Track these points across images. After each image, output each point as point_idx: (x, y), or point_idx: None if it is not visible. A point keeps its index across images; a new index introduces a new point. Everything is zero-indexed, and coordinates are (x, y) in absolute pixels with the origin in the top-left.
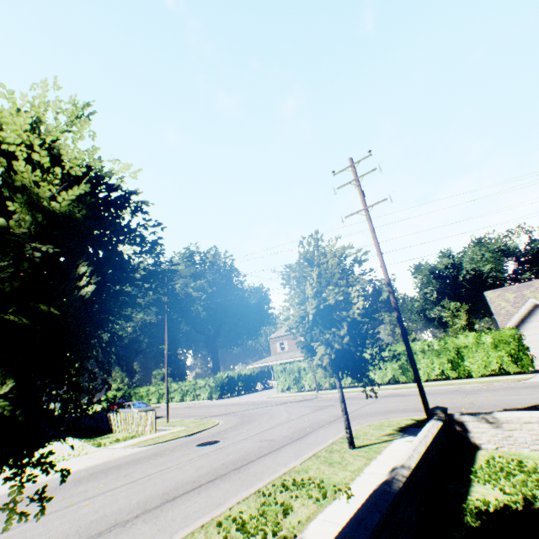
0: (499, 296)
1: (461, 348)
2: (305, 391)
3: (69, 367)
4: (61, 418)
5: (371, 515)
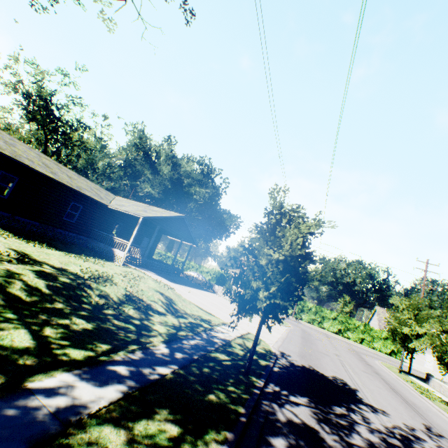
0: (383, 312)
1: (376, 335)
2: None
3: None
4: None
5: None
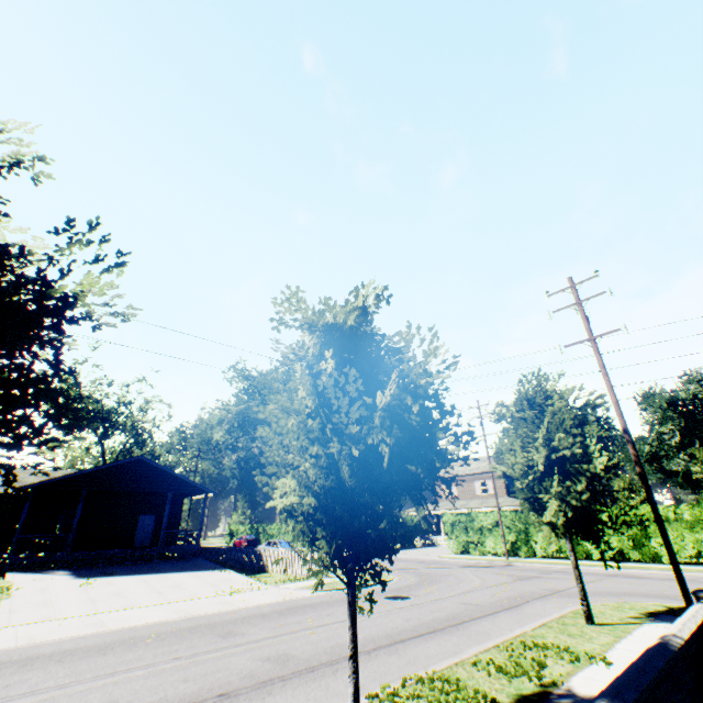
0: None
1: None
2: (487, 555)
3: (436, 501)
4: (387, 538)
5: (654, 661)
